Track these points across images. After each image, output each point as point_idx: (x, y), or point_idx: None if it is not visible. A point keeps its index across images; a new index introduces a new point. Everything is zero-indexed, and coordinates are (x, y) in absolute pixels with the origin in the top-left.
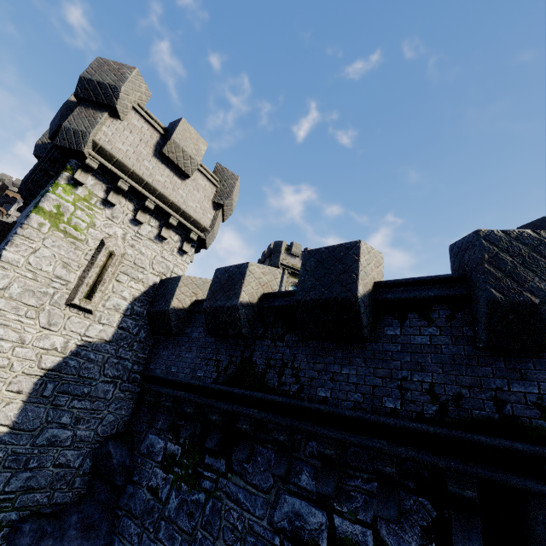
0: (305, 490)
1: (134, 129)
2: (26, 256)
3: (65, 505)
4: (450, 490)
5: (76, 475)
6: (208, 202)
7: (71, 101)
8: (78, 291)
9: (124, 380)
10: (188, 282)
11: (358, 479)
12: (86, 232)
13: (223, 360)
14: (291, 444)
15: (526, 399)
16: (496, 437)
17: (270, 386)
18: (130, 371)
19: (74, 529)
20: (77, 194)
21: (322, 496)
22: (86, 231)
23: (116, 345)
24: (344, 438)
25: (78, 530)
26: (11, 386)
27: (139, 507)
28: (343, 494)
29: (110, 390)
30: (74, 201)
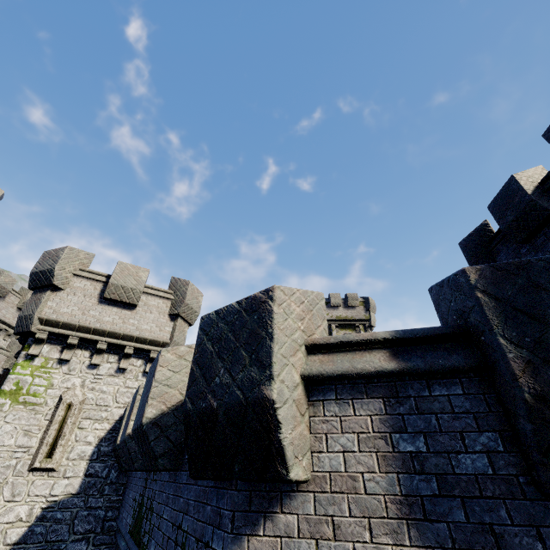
0: None
1: (77, 290)
2: None
3: None
4: None
5: None
6: (164, 317)
7: None
8: (38, 453)
9: (97, 533)
10: None
11: None
12: (45, 394)
13: (137, 500)
14: None
15: None
16: None
17: (141, 537)
18: (103, 520)
19: None
20: (34, 365)
21: None
22: (45, 394)
23: (85, 496)
24: None
25: None
26: None
27: None
28: None
29: (82, 548)
30: (32, 372)
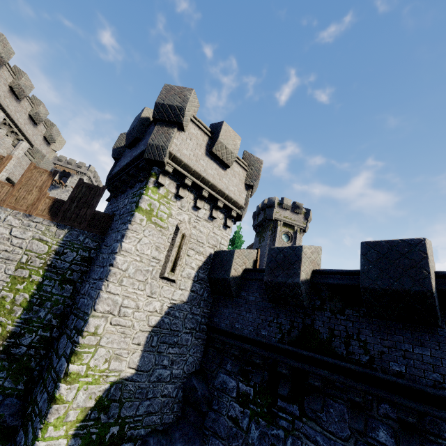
0: (385, 445)
1: (192, 136)
2: (135, 245)
3: (169, 424)
4: None
5: (174, 402)
6: (242, 185)
7: (142, 118)
8: (166, 267)
9: (197, 331)
10: (239, 255)
11: (441, 445)
12: (167, 221)
13: (285, 324)
14: (364, 404)
15: None
16: None
17: (338, 353)
18: (200, 323)
19: (178, 442)
20: (160, 193)
21: None
22: (167, 220)
23: (190, 305)
24: (427, 411)
25: (181, 443)
26: (134, 340)
27: (223, 431)
28: None
29: (189, 338)
30: (158, 199)
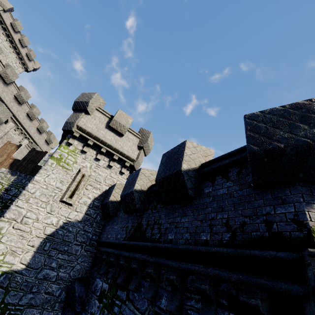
0: (163, 311)
1: (96, 117)
2: (44, 178)
3: None
4: (240, 299)
5: (56, 301)
6: (135, 146)
7: None
8: (65, 194)
9: (87, 244)
10: (119, 187)
11: (193, 300)
12: (72, 166)
13: (129, 226)
14: (157, 277)
15: (286, 217)
16: (267, 250)
17: (147, 237)
18: (90, 239)
19: None
20: (69, 149)
21: (172, 314)
22: (72, 165)
23: (83, 224)
24: (179, 266)
25: None
26: (29, 243)
27: None
28: (183, 312)
29: (79, 249)
30: (68, 152)
